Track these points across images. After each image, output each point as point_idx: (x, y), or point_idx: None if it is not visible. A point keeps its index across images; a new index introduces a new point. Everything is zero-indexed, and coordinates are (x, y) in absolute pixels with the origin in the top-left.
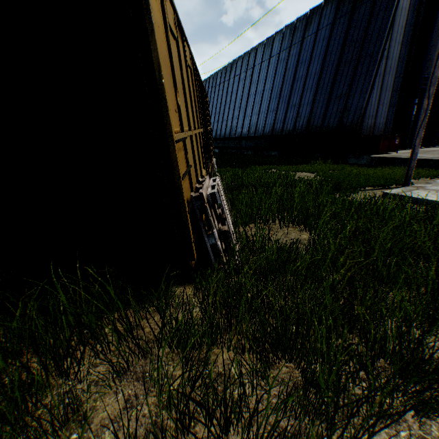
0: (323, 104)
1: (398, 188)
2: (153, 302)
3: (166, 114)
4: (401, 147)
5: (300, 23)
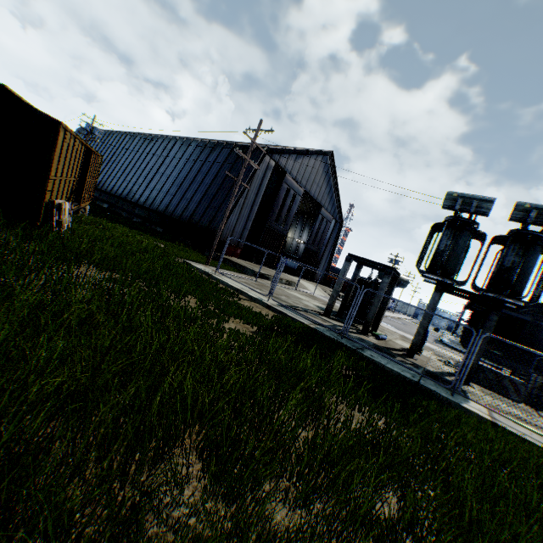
0: (204, 207)
1: (195, 262)
2: (13, 231)
3: (51, 171)
4: (251, 260)
5: (210, 145)
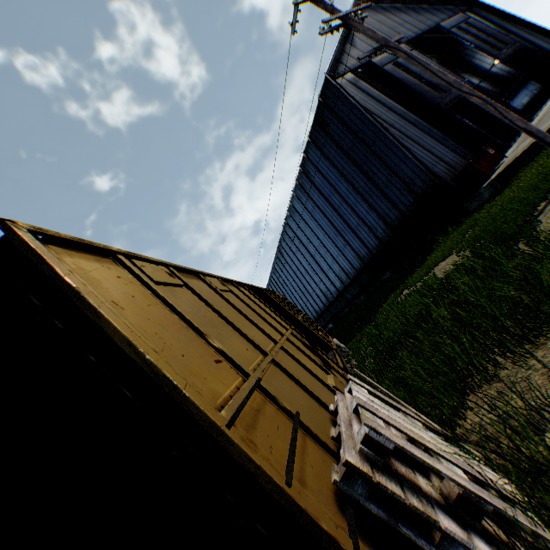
0: (381, 199)
1: None
2: None
3: (182, 399)
4: (501, 150)
5: (301, 179)
